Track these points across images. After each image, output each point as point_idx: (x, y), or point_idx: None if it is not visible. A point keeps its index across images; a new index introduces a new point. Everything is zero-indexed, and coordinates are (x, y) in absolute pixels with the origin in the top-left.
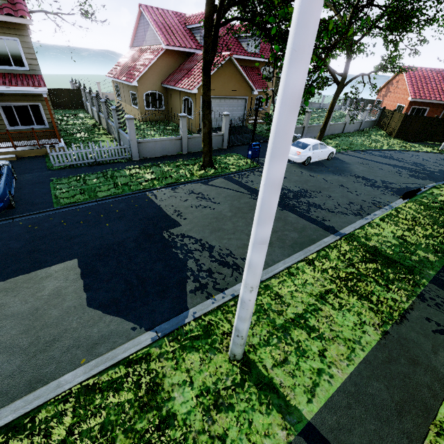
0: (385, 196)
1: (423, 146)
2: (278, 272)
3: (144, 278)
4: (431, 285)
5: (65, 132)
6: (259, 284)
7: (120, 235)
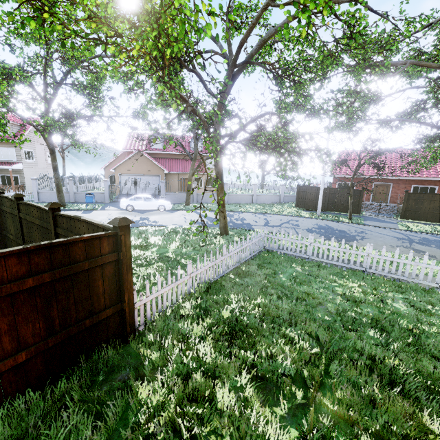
0: None
1: (309, 213)
2: None
3: None
4: None
5: None
6: None
7: None
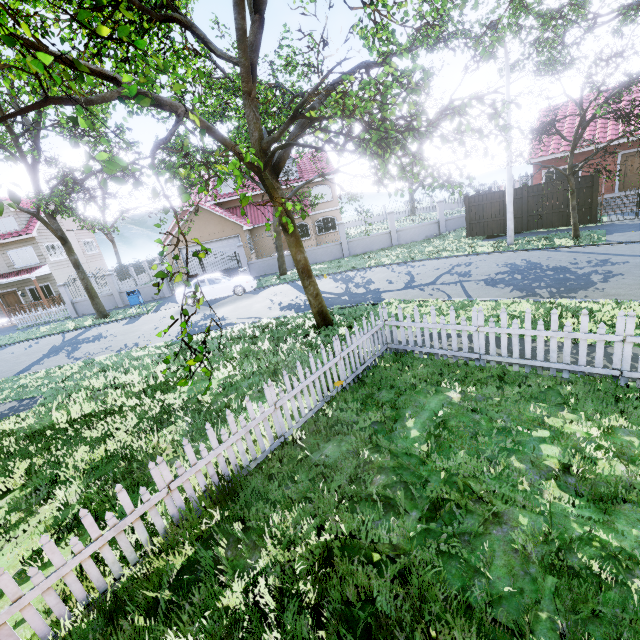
0: (161, 338)
1: (492, 243)
2: None
3: None
4: None
5: None
6: None
7: None
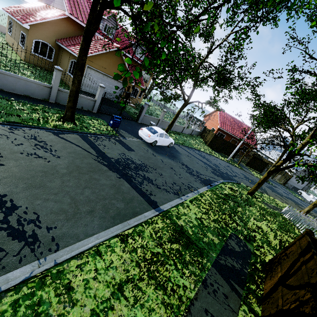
0: (196, 183)
1: (220, 155)
2: (85, 250)
3: None
4: (212, 269)
5: None
6: None
7: None
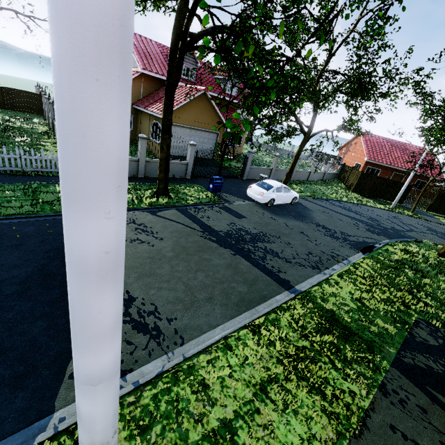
0: (344, 249)
1: (377, 203)
2: (212, 344)
3: (3, 348)
4: (392, 370)
5: (2, 134)
6: (109, 440)
7: (2, 272)
